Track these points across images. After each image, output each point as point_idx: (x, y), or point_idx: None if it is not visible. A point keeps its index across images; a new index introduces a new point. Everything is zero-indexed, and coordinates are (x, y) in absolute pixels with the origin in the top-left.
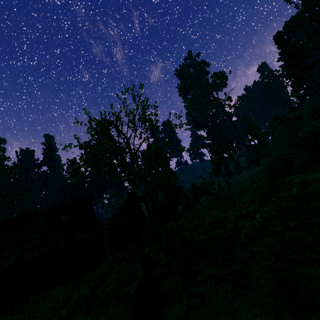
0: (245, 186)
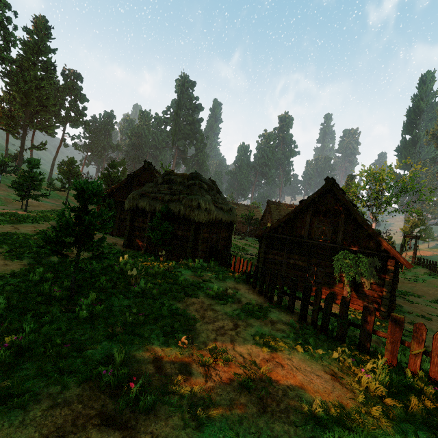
0: (433, 255)
